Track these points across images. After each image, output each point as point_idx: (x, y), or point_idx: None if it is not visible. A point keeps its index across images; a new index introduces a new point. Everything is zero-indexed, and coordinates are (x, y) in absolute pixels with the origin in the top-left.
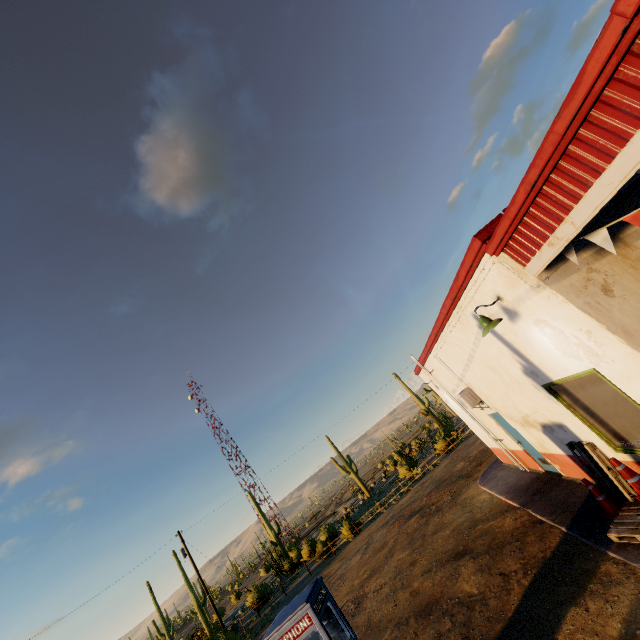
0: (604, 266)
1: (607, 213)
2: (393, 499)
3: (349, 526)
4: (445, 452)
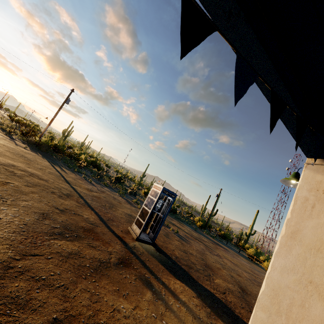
0: None
1: None
2: None
3: None
4: None
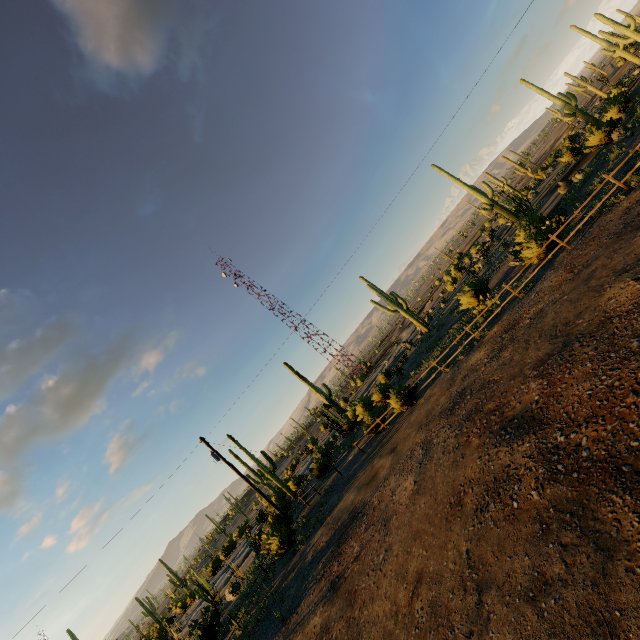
0: None
1: None
2: (458, 352)
3: (400, 394)
4: (542, 259)
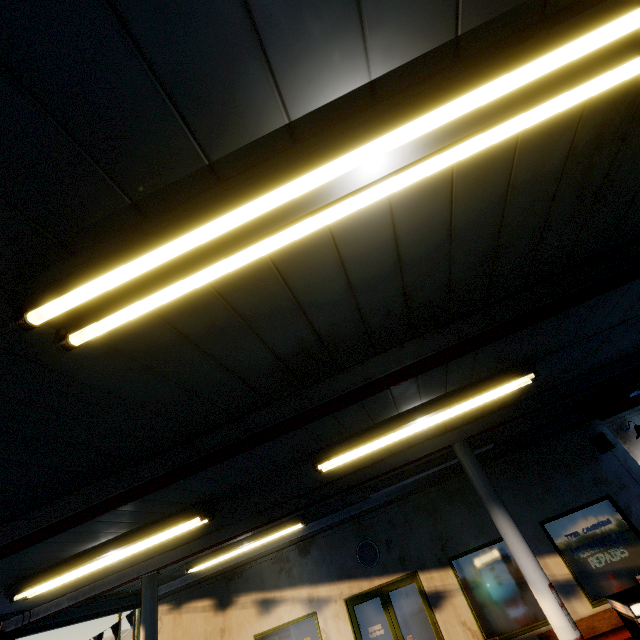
0: (166, 620)
1: (175, 592)
2: None
3: None
4: None
